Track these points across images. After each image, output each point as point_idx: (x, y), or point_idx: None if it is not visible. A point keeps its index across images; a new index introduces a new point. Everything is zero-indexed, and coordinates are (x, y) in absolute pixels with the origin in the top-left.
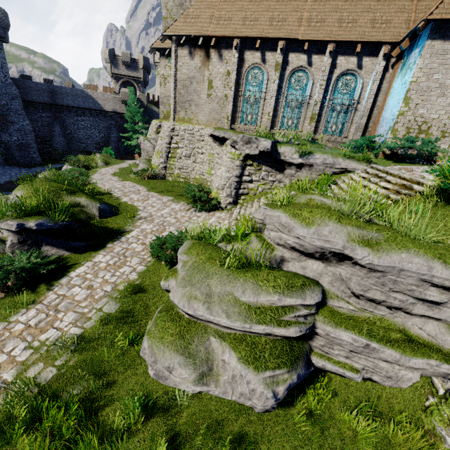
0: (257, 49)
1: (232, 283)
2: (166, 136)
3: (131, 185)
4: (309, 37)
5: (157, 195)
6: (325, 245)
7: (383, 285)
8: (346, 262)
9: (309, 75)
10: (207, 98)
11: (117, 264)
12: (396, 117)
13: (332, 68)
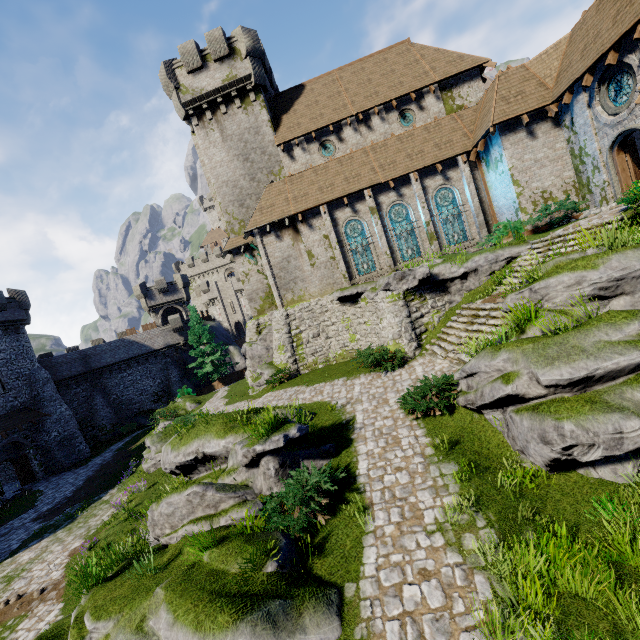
0: (347, 205)
1: (589, 334)
2: (282, 325)
3: (282, 392)
4: (391, 177)
5: (324, 383)
6: (624, 273)
7: None
8: None
9: (405, 205)
10: (311, 269)
11: (390, 442)
12: (517, 198)
13: (424, 191)
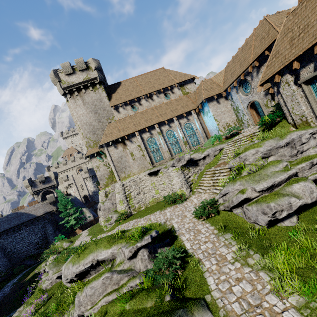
0: (148, 131)
1: (267, 170)
2: (121, 190)
3: (127, 223)
4: (165, 119)
5: (149, 215)
6: (271, 147)
7: (293, 147)
8: (279, 149)
9: (173, 130)
10: (133, 161)
11: (196, 232)
12: (217, 126)
13: (180, 124)
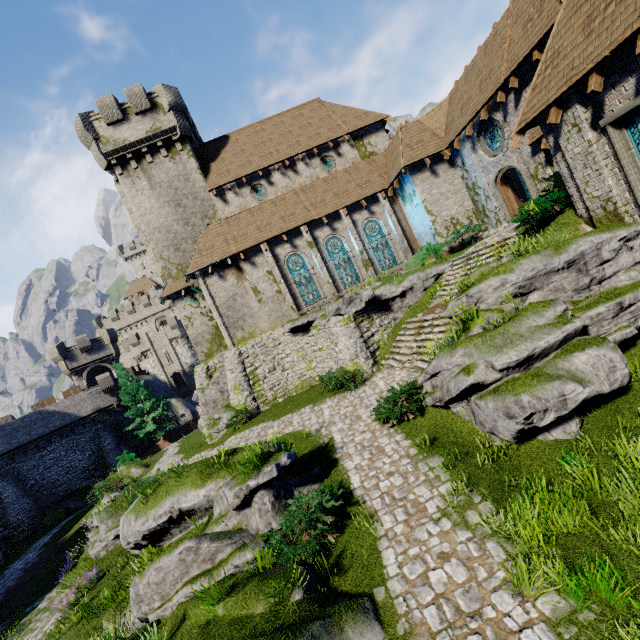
0: (287, 241)
1: (522, 323)
2: (236, 364)
3: (248, 432)
4: (323, 214)
5: (291, 414)
6: (533, 273)
7: (581, 271)
8: (552, 275)
9: (339, 238)
10: (259, 304)
11: (375, 452)
12: (432, 225)
13: (354, 224)
